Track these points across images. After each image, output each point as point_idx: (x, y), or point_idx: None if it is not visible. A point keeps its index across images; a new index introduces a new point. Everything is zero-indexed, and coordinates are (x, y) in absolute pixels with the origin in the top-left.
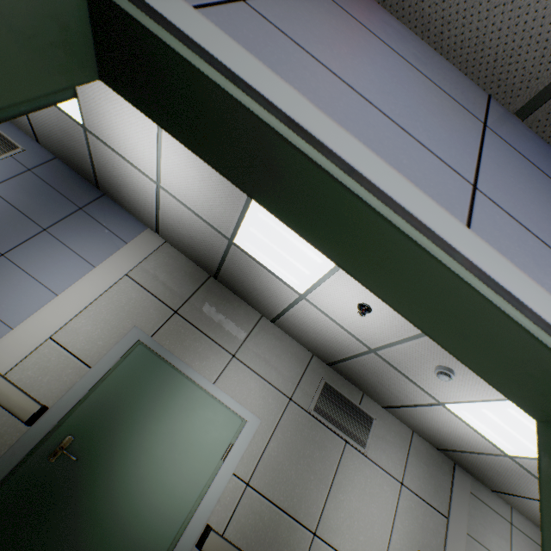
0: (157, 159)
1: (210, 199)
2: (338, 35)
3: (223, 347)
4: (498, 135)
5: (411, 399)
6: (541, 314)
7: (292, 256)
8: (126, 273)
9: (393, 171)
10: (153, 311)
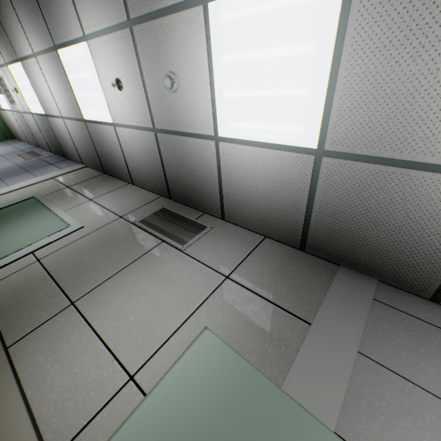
0: (54, 99)
1: (67, 97)
2: None
3: (87, 197)
4: None
5: (210, 167)
6: None
7: (90, 91)
8: (52, 177)
9: None
10: (55, 188)
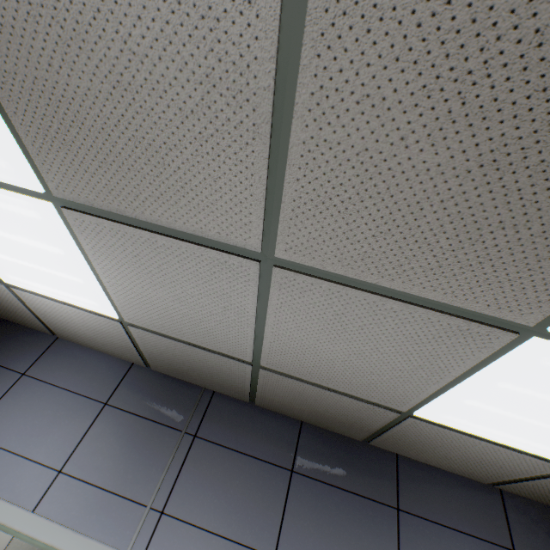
0: None
1: None
2: (21, 410)
3: None
4: (113, 406)
5: None
6: (47, 541)
7: None
8: None
9: (1, 501)
10: None
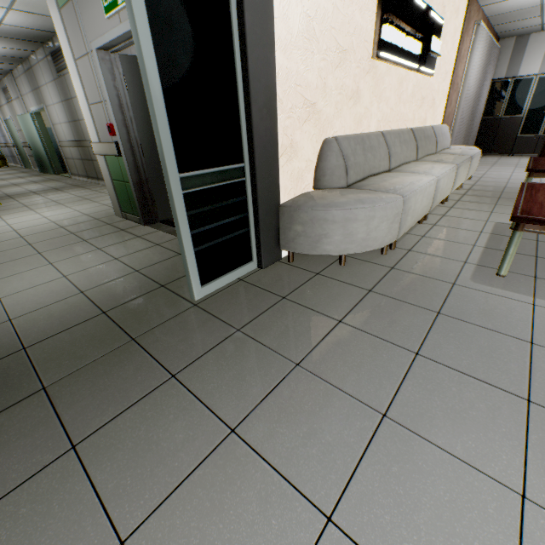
0: None
1: None
2: None
3: (3, 106)
4: None
5: None
6: None
7: None
8: None
9: None
10: (1, 112)
